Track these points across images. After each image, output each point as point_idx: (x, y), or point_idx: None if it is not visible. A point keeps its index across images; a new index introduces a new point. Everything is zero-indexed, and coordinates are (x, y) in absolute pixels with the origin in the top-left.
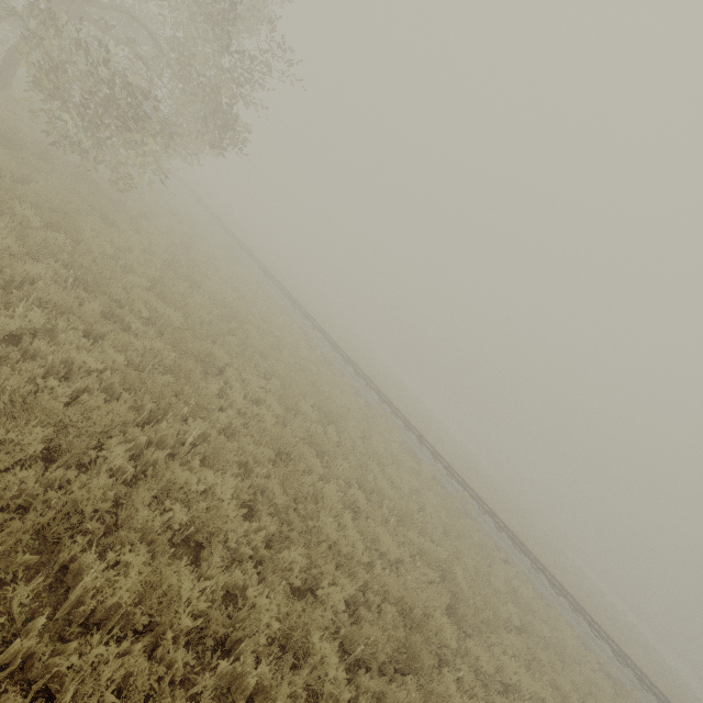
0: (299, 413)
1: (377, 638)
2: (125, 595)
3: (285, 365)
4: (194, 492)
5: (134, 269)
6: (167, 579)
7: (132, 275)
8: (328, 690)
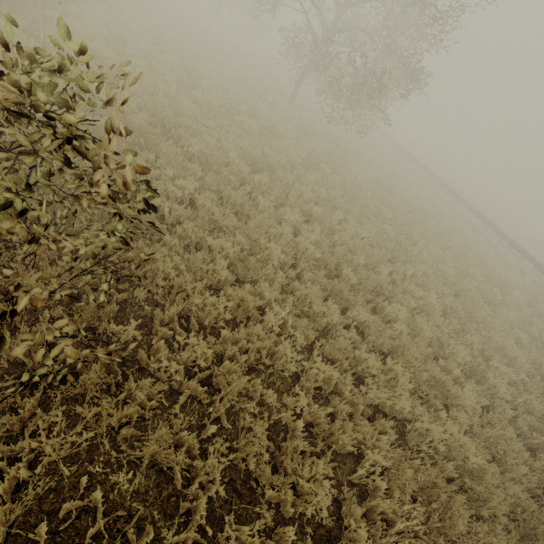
0: (468, 276)
1: (534, 405)
2: (402, 318)
3: (454, 244)
4: (415, 297)
5: (362, 187)
6: (416, 319)
7: (364, 191)
8: (497, 404)
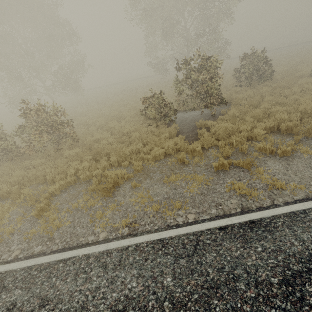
0: None
1: None
2: None
3: None
4: None
5: None
6: None
7: None
8: None
